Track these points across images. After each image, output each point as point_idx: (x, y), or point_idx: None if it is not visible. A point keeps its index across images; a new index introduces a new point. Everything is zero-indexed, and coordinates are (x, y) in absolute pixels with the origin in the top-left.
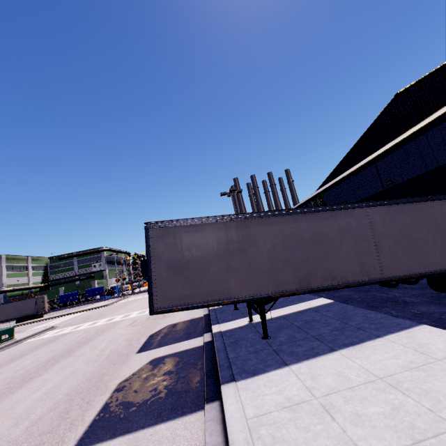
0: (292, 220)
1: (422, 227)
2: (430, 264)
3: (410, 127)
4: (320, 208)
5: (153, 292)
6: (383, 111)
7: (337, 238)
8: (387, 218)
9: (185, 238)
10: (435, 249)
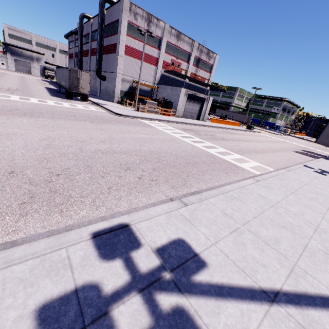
0: None
1: None
2: None
3: None
4: None
5: (318, 138)
6: None
7: None
8: None
9: None
10: None
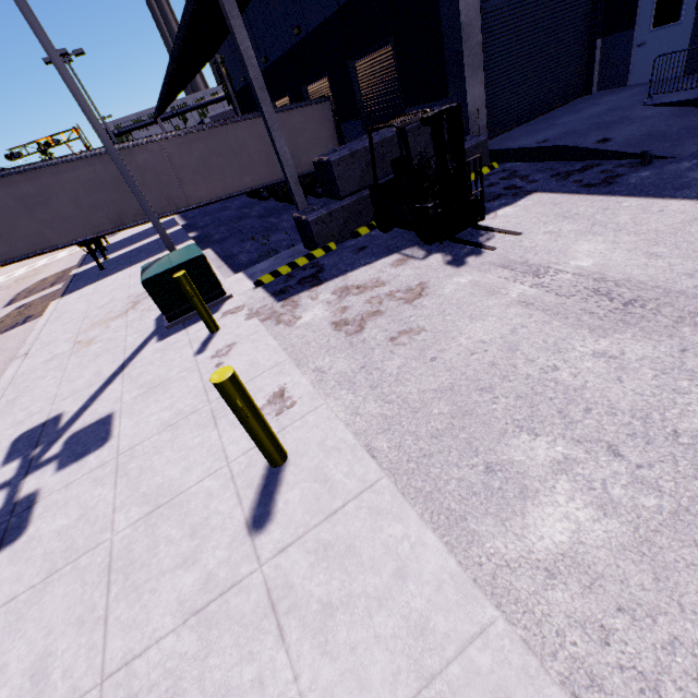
0: (86, 165)
1: (219, 155)
2: (229, 188)
3: None
4: None
5: None
6: None
7: (139, 177)
8: (184, 150)
9: None
10: (233, 174)
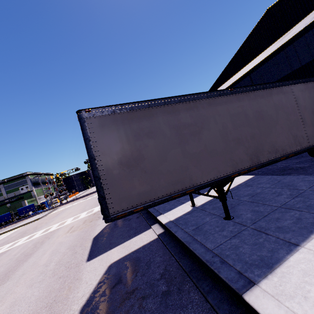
0: (236, 99)
1: None
2: None
3: (279, 37)
4: (257, 87)
5: (105, 195)
6: (256, 27)
7: (274, 114)
8: (305, 94)
9: (132, 126)
10: None
